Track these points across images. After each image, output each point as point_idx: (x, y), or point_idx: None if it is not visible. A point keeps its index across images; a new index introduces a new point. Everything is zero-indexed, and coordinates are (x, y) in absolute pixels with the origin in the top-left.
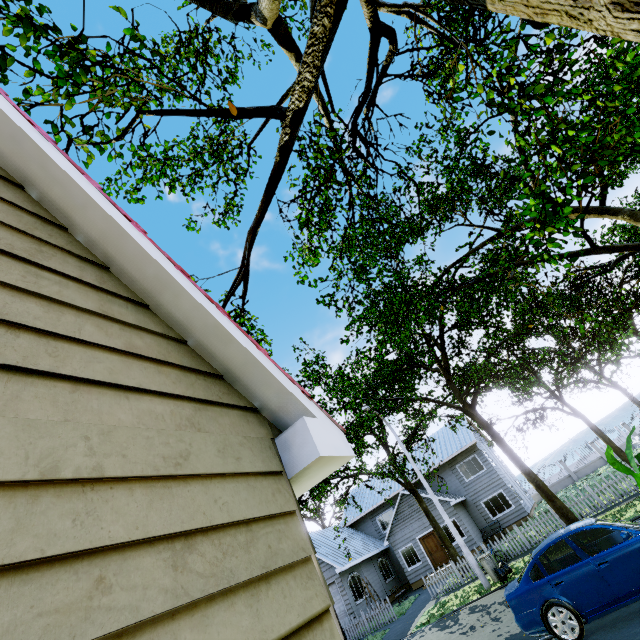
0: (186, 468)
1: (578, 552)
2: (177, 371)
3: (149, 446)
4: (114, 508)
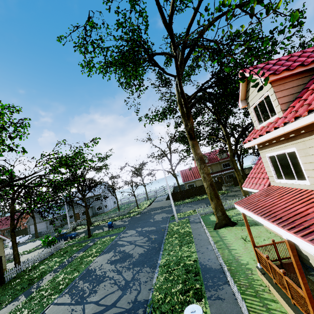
0: None
1: (60, 236)
2: None
3: None
4: None
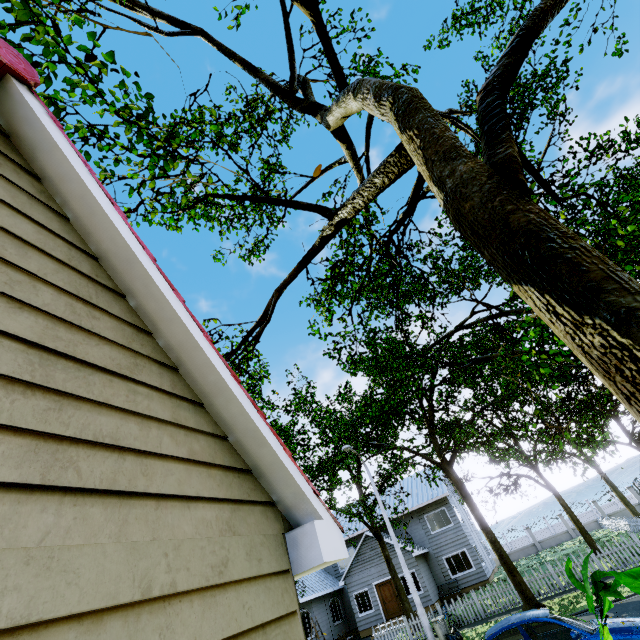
0: (226, 575)
1: None
2: (220, 471)
3: (203, 556)
4: (182, 620)
